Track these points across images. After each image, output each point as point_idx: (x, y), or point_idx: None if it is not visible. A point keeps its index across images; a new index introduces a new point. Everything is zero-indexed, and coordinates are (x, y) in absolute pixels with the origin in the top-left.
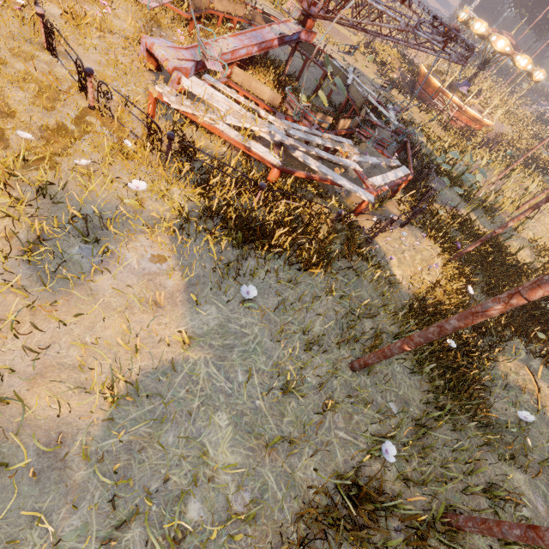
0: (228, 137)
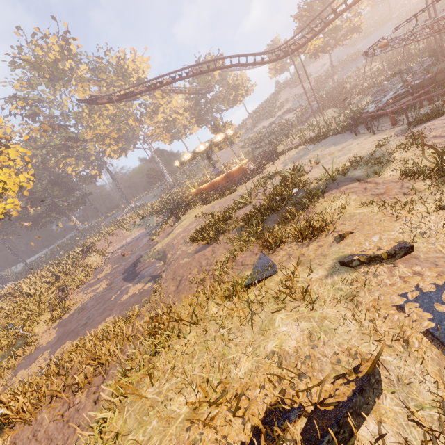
0: None
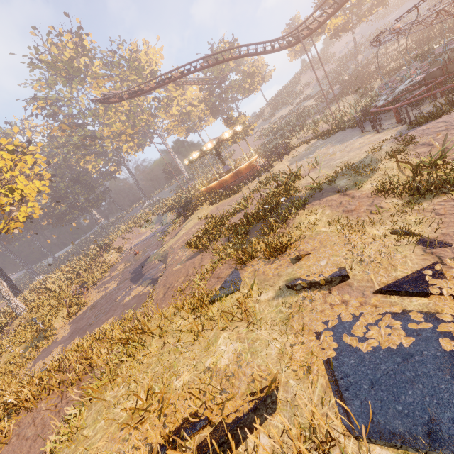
0: None
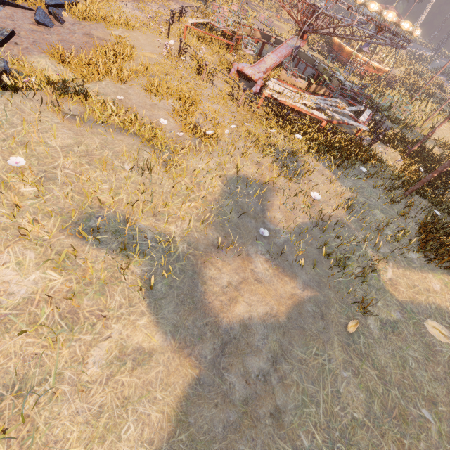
0: (302, 109)
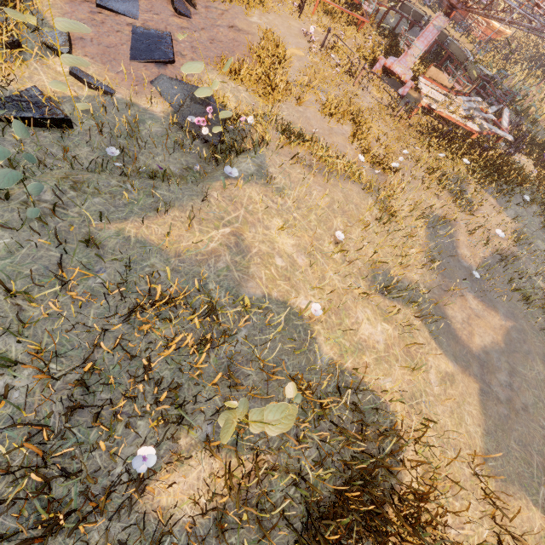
0: (456, 121)
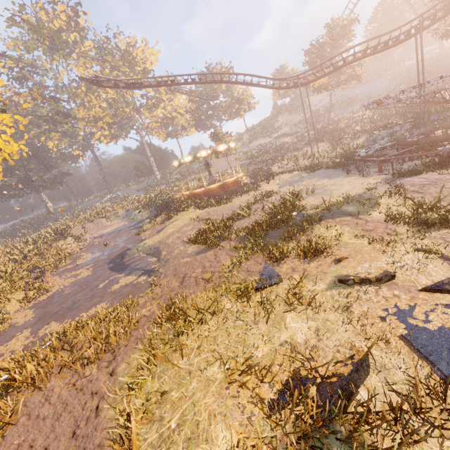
0: None
